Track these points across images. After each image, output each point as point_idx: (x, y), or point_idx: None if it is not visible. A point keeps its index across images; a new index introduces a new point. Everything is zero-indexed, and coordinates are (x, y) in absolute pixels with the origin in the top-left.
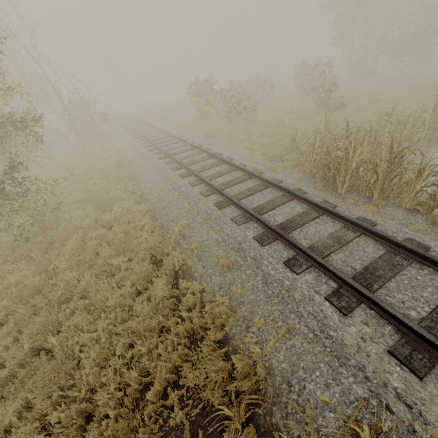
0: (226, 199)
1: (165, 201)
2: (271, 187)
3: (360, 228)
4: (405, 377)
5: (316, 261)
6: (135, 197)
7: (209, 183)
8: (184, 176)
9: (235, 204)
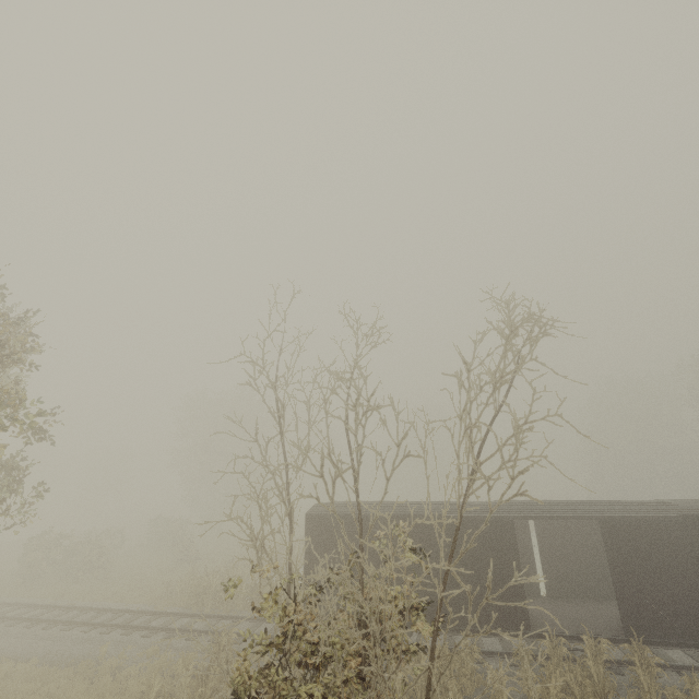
0: (130, 629)
1: (60, 650)
2: (162, 616)
3: (219, 618)
4: (236, 646)
5: (202, 631)
6: (7, 661)
7: (110, 623)
8: (70, 629)
9: (140, 629)
